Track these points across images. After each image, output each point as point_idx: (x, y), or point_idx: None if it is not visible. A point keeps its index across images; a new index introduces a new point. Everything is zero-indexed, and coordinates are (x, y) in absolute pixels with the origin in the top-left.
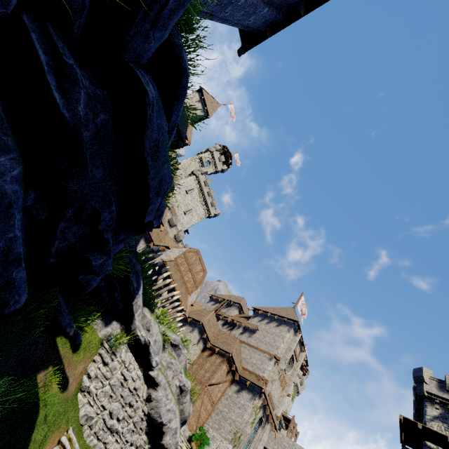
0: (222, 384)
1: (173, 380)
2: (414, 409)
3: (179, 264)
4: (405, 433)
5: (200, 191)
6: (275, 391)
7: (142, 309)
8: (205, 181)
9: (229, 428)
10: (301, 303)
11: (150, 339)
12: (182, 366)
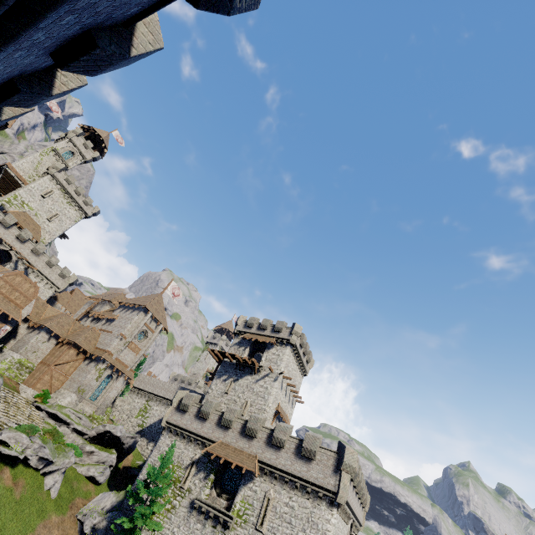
0: (74, 362)
1: None
2: None
3: None
4: (217, 358)
5: (63, 192)
6: (126, 356)
7: None
8: (67, 179)
9: (76, 386)
10: (172, 288)
11: None
12: None
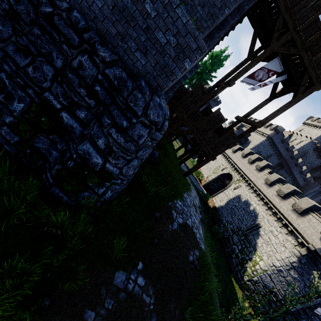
0: None
1: None
2: None
3: None
4: None
5: None
6: None
7: None
8: None
9: None
10: None
11: None
12: None
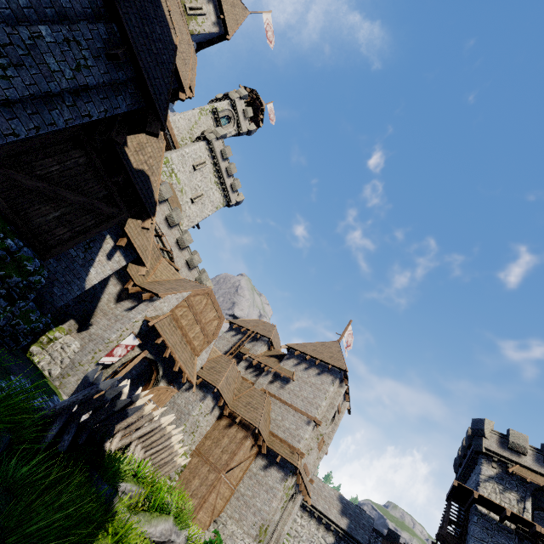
0: (245, 461)
1: None
2: (461, 454)
3: (178, 317)
4: (454, 494)
5: (215, 167)
6: (311, 457)
7: None
8: (223, 150)
9: (252, 519)
10: (347, 333)
11: None
12: None
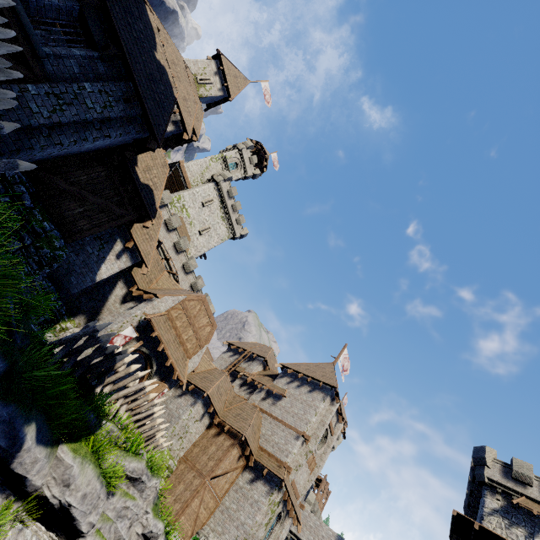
0: (231, 472)
1: (132, 528)
2: (468, 490)
3: (173, 318)
4: (456, 529)
5: (222, 204)
6: (300, 476)
7: (47, 457)
8: (230, 190)
9: (235, 533)
10: (343, 357)
11: (71, 498)
12: (150, 501)
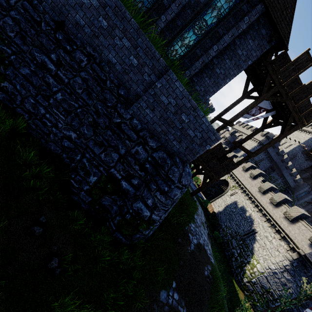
0: None
1: None
2: None
3: None
4: None
5: None
6: None
7: None
8: None
9: None
10: None
11: None
12: None
